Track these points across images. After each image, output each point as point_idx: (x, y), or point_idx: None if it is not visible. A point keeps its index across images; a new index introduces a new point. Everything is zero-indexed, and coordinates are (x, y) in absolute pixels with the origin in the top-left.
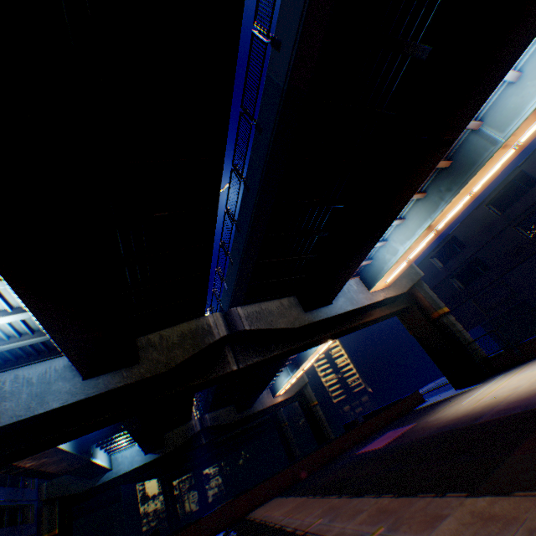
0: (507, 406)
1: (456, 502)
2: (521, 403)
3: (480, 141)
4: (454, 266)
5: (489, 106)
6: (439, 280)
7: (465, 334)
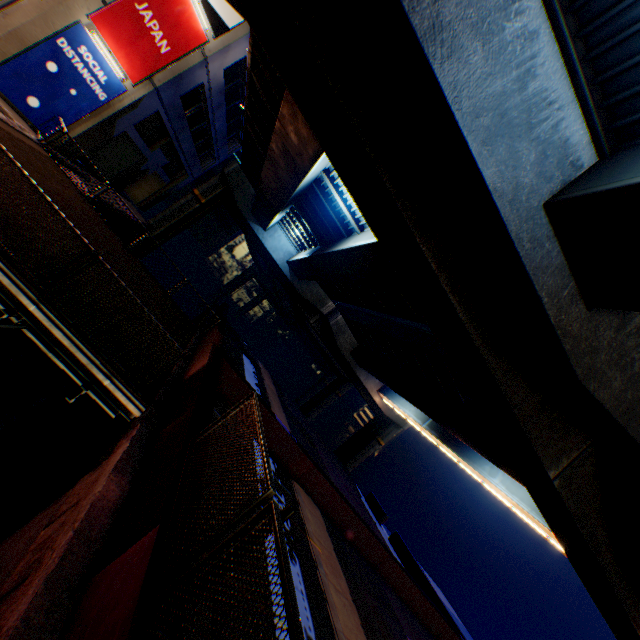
0: None
1: None
2: None
3: None
4: None
5: None
6: None
7: None
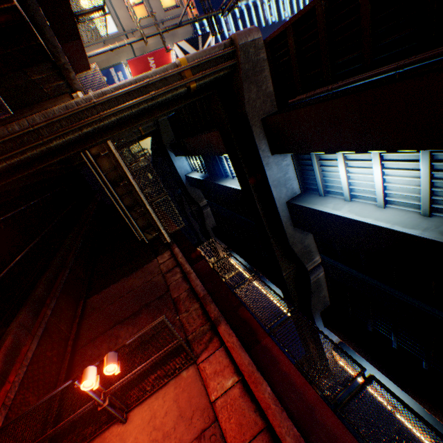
0: None
1: None
2: None
3: None
4: None
5: None
6: None
7: None
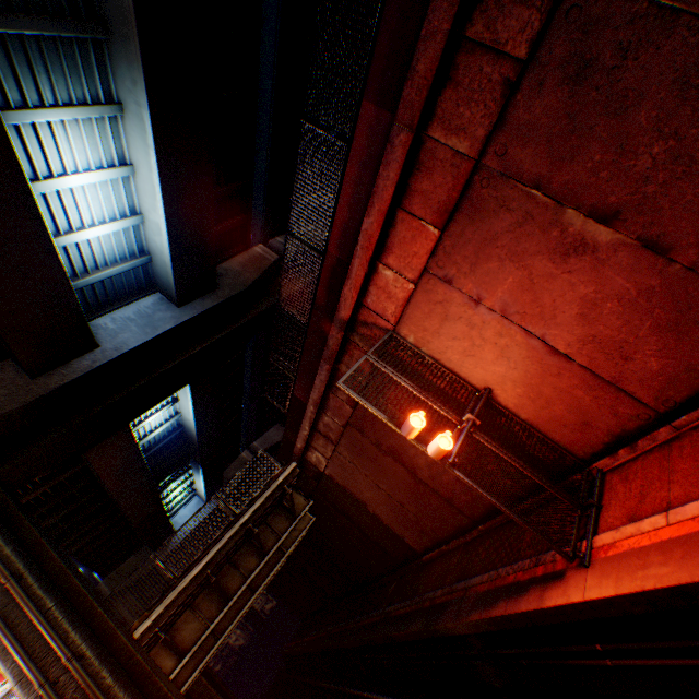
0: None
1: None
2: None
3: None
4: None
5: None
6: None
7: None
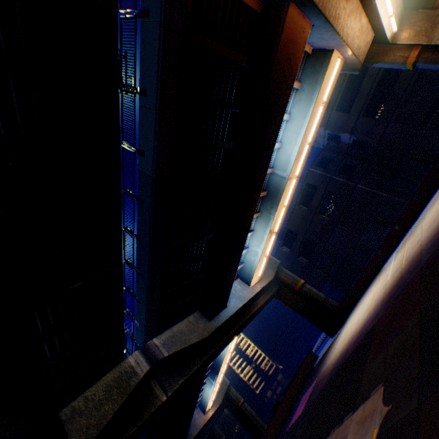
0: (357, 336)
1: (349, 421)
2: (362, 330)
3: (277, 178)
4: (296, 248)
5: (274, 160)
6: (291, 261)
7: (320, 294)
